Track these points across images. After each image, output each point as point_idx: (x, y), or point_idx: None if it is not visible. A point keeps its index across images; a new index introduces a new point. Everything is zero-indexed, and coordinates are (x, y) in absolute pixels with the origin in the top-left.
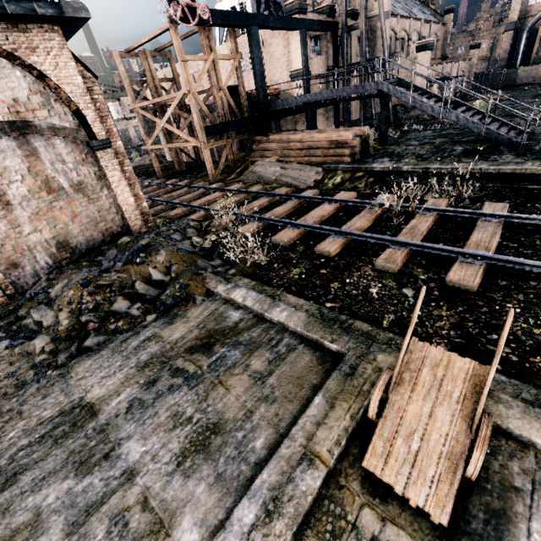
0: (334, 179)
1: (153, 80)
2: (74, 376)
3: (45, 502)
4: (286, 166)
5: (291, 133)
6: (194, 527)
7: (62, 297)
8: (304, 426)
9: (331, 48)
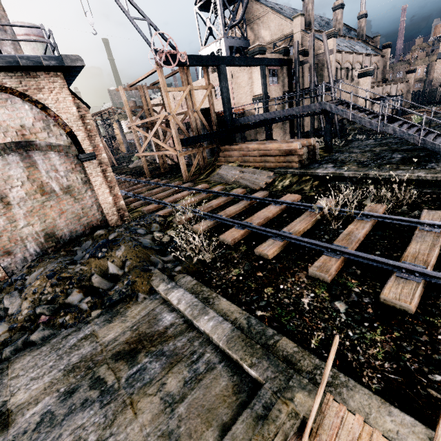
0: (283, 182)
1: (147, 106)
2: (10, 373)
3: None
4: (243, 170)
5: (250, 144)
6: None
7: (30, 286)
8: None
9: (286, 78)
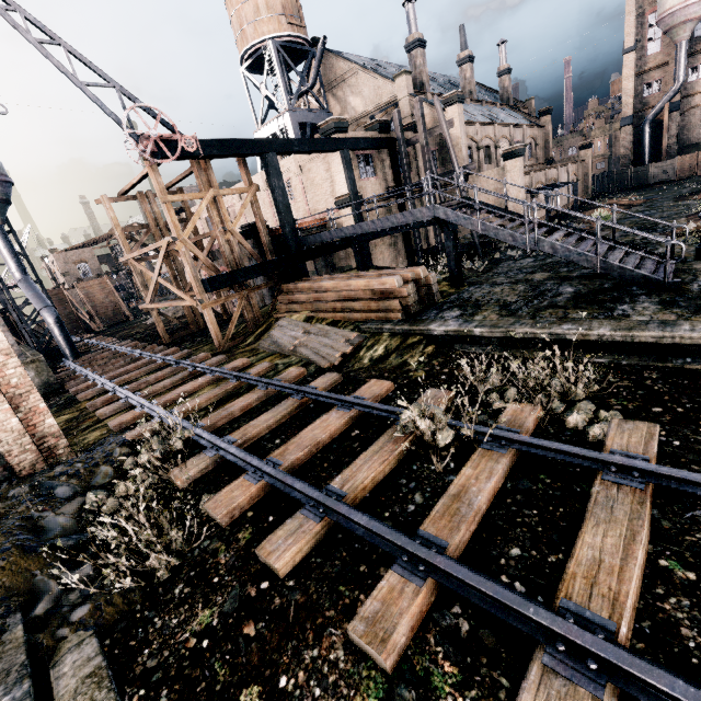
0: (374, 350)
1: (157, 224)
2: None
3: None
4: (310, 329)
5: (326, 279)
6: None
7: None
8: None
9: (389, 166)
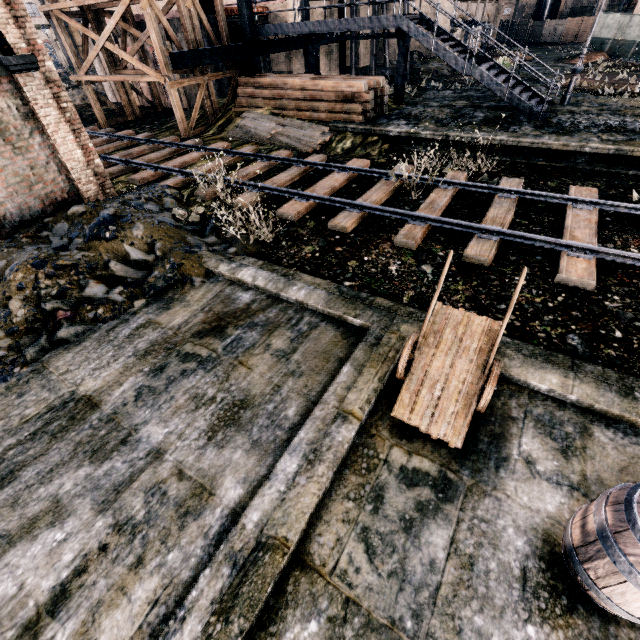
0: (343, 143)
1: None
2: (55, 371)
3: (61, 490)
4: (283, 122)
5: (288, 77)
6: (238, 484)
7: (6, 282)
8: (336, 391)
9: None
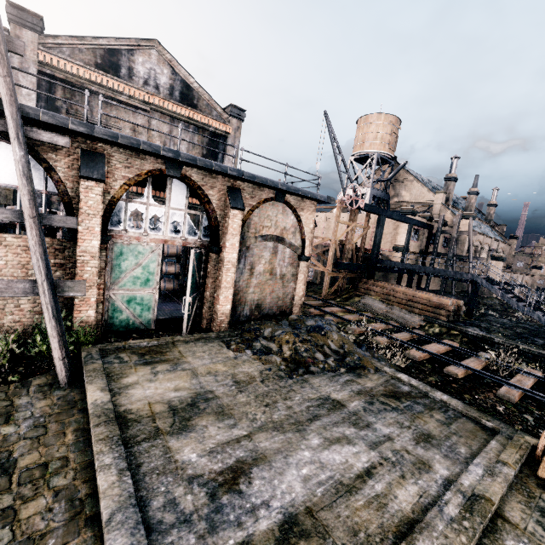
0: (433, 329)
1: None
2: (314, 383)
3: (345, 432)
4: (391, 307)
5: (394, 285)
6: (444, 469)
7: (279, 337)
8: (491, 449)
9: (425, 239)
